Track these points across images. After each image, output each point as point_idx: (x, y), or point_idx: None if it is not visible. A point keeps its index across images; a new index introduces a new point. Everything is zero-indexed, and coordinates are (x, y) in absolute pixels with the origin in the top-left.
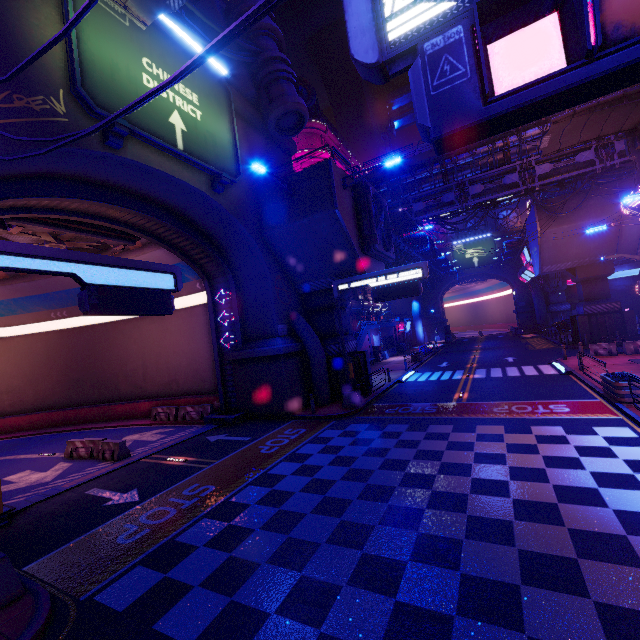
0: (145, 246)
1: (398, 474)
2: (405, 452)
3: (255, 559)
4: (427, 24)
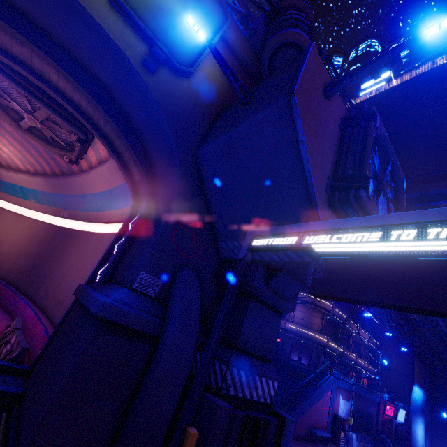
0: (110, 157)
1: None
2: None
3: None
4: None
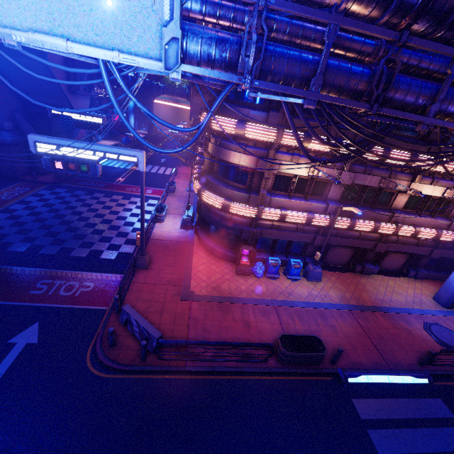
0: None
1: (71, 211)
2: (78, 203)
3: (8, 233)
4: (45, 152)
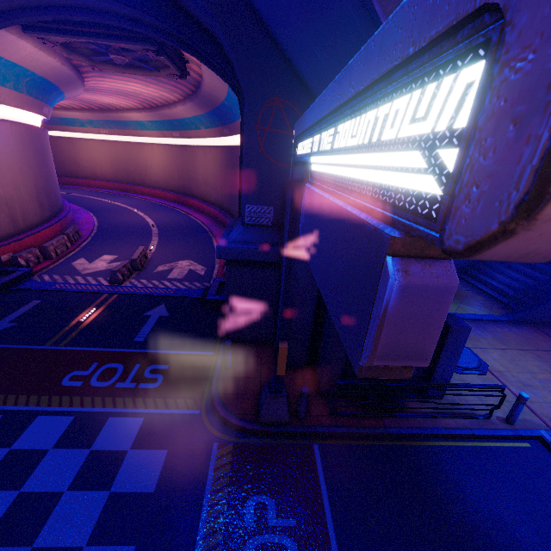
0: None
1: None
2: None
3: None
4: None
